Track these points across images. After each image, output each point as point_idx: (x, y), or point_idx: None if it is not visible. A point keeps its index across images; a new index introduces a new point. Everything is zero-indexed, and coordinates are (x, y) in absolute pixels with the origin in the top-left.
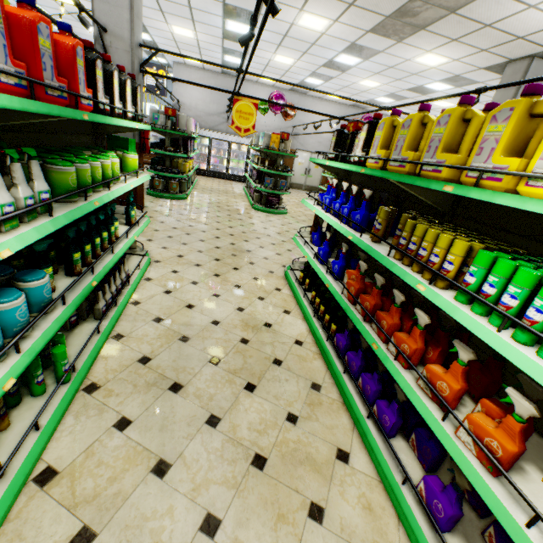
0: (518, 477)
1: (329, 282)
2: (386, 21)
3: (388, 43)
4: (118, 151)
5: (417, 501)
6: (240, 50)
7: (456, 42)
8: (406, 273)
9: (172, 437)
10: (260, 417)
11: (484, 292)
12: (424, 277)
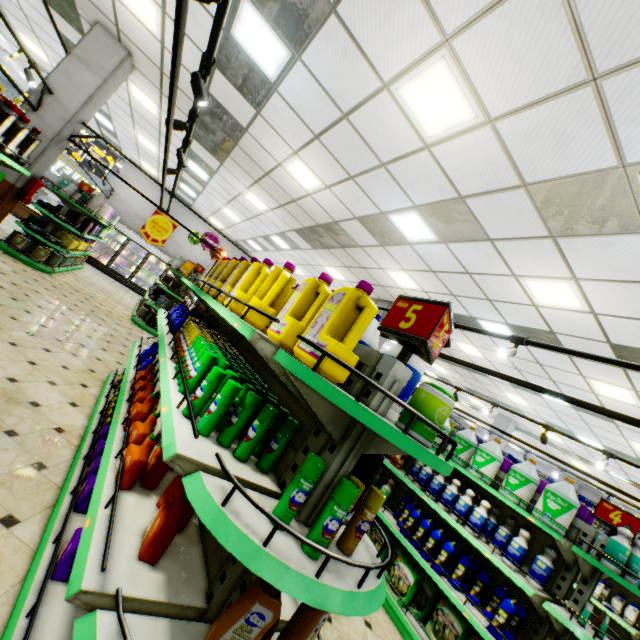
0: (139, 496)
1: (129, 373)
2: (305, 230)
3: (307, 246)
4: None
5: (56, 557)
6: (196, 187)
7: (348, 269)
8: (165, 352)
9: None
10: None
11: (186, 358)
12: (174, 356)
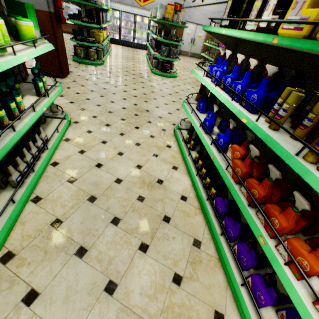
0: None
1: (214, 154)
2: None
3: None
4: (12, 17)
5: None
6: None
7: None
8: None
9: (74, 309)
10: (150, 279)
11: None
12: None
